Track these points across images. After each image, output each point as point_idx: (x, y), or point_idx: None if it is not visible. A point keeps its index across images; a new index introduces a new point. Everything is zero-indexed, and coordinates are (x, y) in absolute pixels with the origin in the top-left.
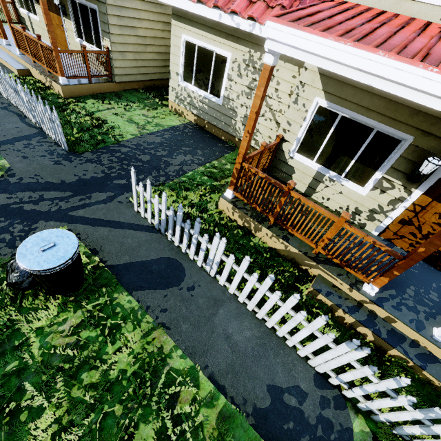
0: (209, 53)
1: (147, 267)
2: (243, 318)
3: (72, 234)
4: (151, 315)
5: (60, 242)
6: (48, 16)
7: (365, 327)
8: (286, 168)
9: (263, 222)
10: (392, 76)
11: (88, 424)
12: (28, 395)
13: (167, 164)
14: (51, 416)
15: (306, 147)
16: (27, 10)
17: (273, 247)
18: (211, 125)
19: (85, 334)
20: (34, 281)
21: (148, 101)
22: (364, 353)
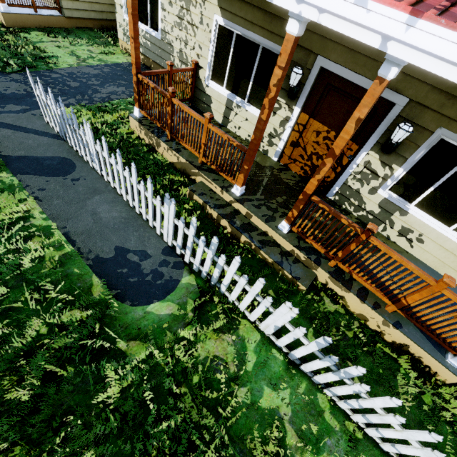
0: None
1: (40, 161)
2: (116, 205)
3: None
4: (28, 191)
5: None
6: None
7: (224, 219)
8: (206, 98)
9: (162, 137)
10: None
11: None
12: None
13: (95, 91)
14: None
15: (217, 73)
16: None
17: (171, 162)
18: (155, 63)
19: None
20: None
21: (100, 40)
22: (173, 205)
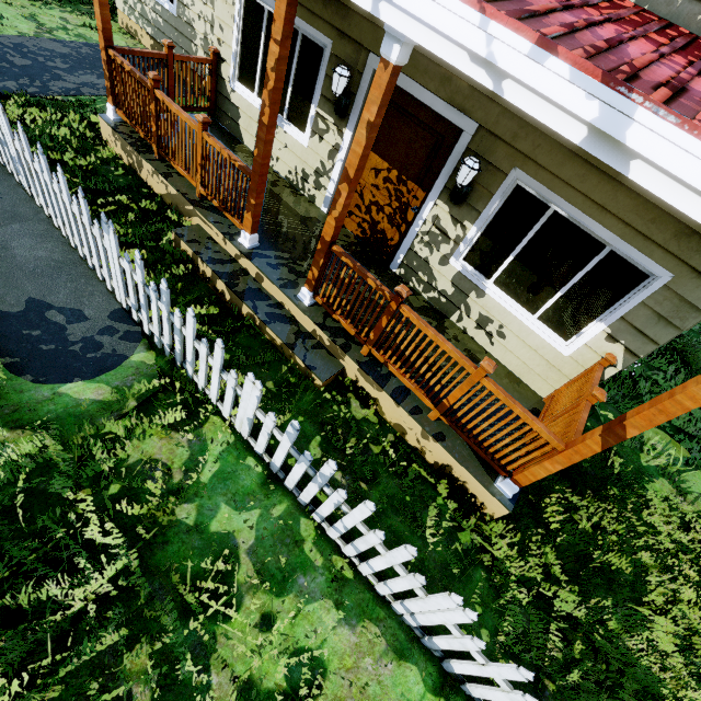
0: None
1: None
2: (48, 241)
3: None
4: None
5: None
6: None
7: (220, 279)
8: (232, 110)
9: (145, 154)
10: None
11: None
12: None
13: (57, 78)
14: None
15: (246, 71)
16: None
17: (159, 194)
18: None
19: None
20: None
21: (87, 7)
22: (112, 233)
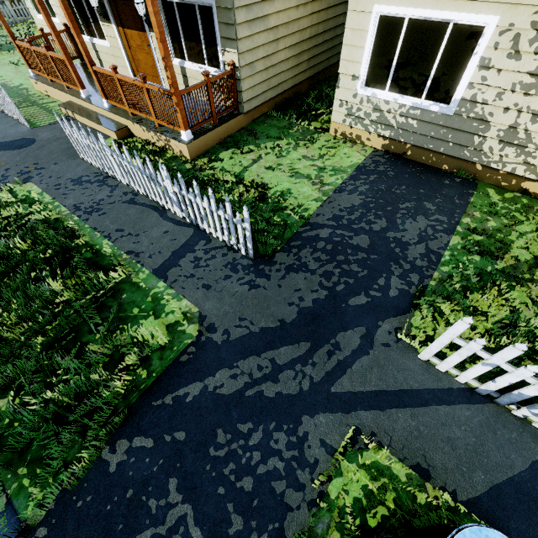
0: (435, 27)
1: (528, 492)
2: None
3: None
4: None
5: None
6: (165, 42)
7: None
8: None
9: None
10: None
11: None
12: None
13: (402, 245)
14: None
15: None
16: (89, 35)
17: None
18: (419, 149)
19: None
20: None
21: (294, 130)
22: None
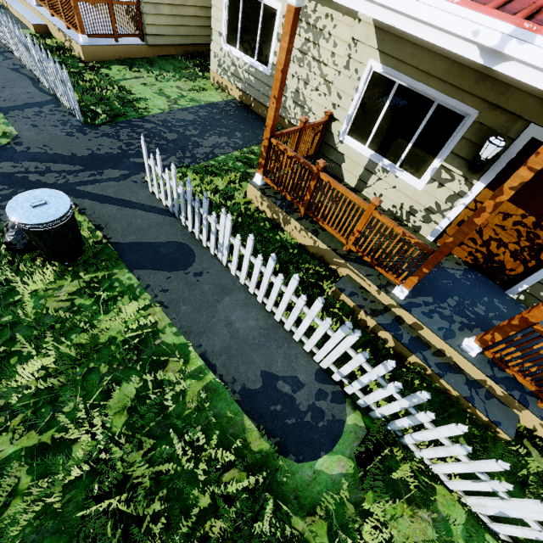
0: (256, 4)
1: (154, 248)
2: (250, 309)
3: (66, 196)
4: (150, 293)
5: (52, 202)
6: None
7: (386, 331)
8: (336, 156)
9: (293, 214)
10: (413, 11)
11: (73, 376)
12: (19, 344)
13: (196, 145)
14: (39, 364)
15: (359, 128)
16: None
17: (303, 244)
18: (258, 102)
19: (79, 302)
20: (30, 244)
21: (186, 71)
22: (356, 337)
